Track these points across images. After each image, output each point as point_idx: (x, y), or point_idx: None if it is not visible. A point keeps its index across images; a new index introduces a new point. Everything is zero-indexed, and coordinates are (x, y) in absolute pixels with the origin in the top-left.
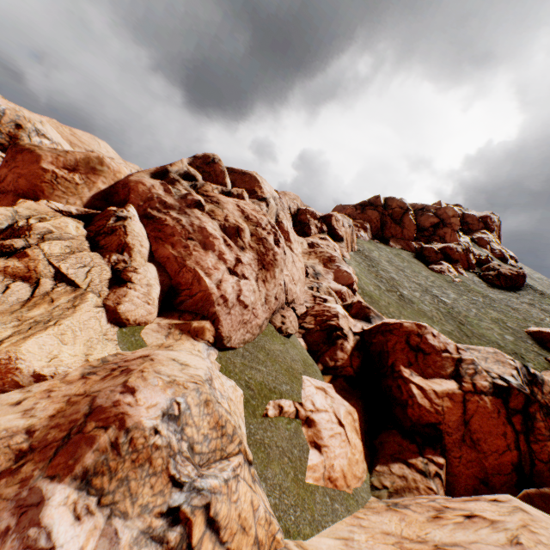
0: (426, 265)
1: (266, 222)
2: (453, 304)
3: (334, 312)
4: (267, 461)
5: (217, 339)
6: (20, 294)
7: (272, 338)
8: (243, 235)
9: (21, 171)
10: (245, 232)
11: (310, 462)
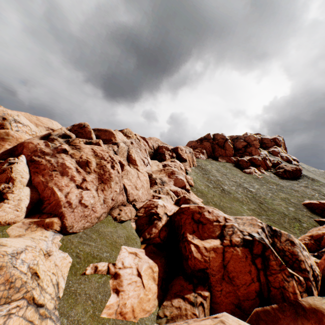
0: (241, 169)
1: (108, 156)
2: (256, 191)
3: (156, 204)
4: (74, 304)
5: (63, 228)
6: None
7: (108, 224)
8: (90, 165)
9: None
10: (92, 163)
11: (108, 303)
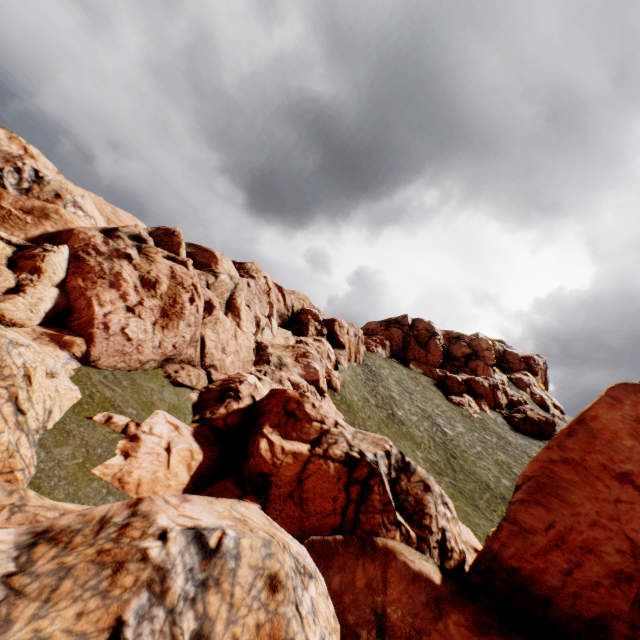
0: (446, 394)
1: (191, 283)
2: (455, 437)
3: (243, 379)
4: (62, 443)
5: (85, 355)
6: None
7: (154, 377)
8: (159, 287)
9: None
10: (162, 285)
11: (109, 462)
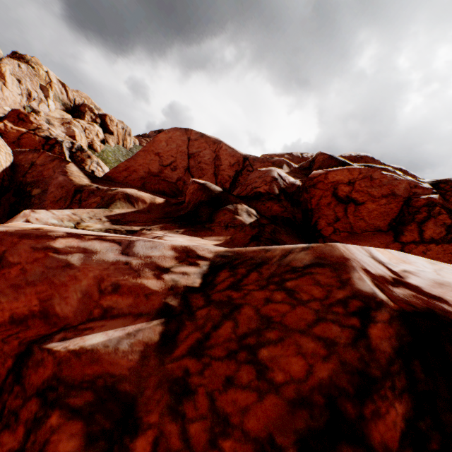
0: None
1: None
2: None
3: (1, 107)
4: None
5: None
6: None
7: None
8: None
9: None
10: None
11: None
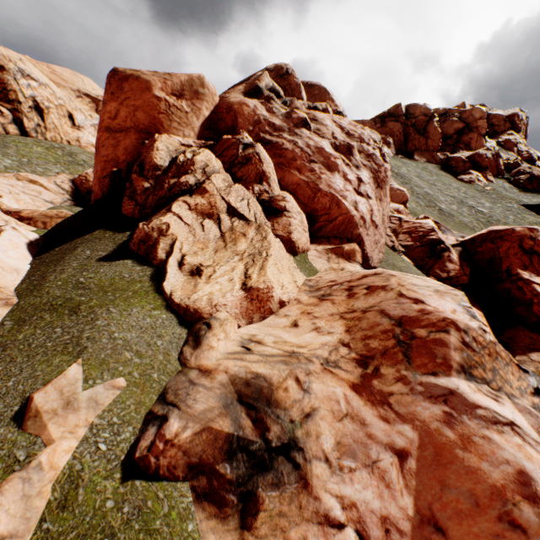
0: (454, 176)
1: (368, 136)
2: (490, 213)
3: (429, 227)
4: None
5: (364, 260)
6: (213, 231)
7: (393, 256)
8: (354, 152)
9: (134, 103)
10: (355, 149)
11: None
